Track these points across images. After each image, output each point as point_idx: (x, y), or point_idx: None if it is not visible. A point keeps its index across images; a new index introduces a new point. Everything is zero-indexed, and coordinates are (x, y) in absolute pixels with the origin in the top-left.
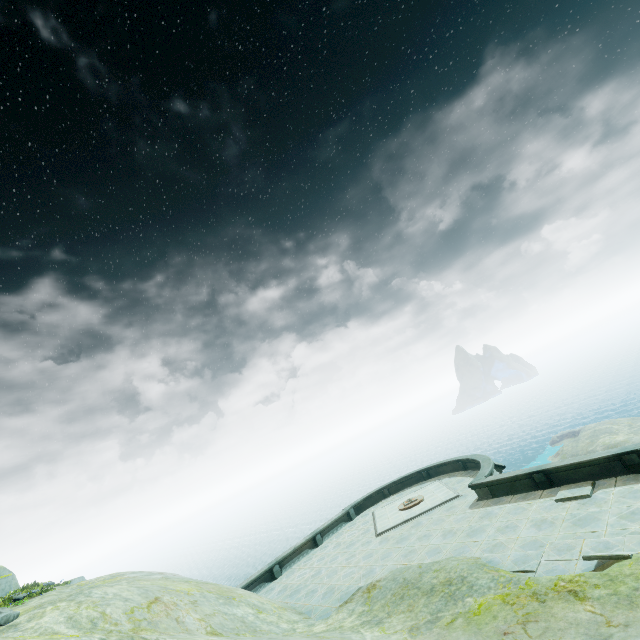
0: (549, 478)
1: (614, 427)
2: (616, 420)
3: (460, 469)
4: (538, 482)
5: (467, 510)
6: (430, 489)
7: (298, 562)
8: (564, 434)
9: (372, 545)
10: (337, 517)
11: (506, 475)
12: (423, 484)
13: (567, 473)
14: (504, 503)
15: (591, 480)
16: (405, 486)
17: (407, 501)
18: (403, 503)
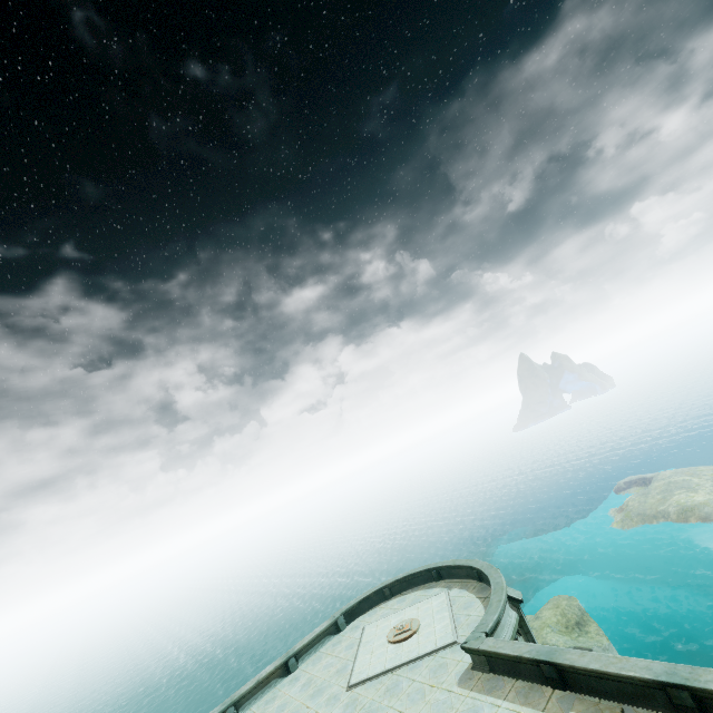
0: (563, 675)
1: (694, 480)
2: (698, 470)
3: (475, 577)
4: (547, 676)
5: (454, 686)
6: (432, 608)
7: (261, 699)
8: (633, 480)
9: (336, 709)
10: (320, 631)
11: (508, 649)
12: (430, 589)
13: (587, 677)
14: (499, 695)
15: (620, 701)
16: (411, 585)
17: (398, 629)
18: (395, 627)
